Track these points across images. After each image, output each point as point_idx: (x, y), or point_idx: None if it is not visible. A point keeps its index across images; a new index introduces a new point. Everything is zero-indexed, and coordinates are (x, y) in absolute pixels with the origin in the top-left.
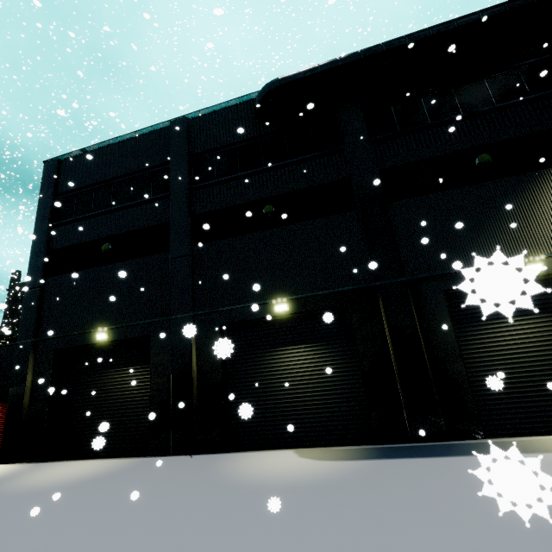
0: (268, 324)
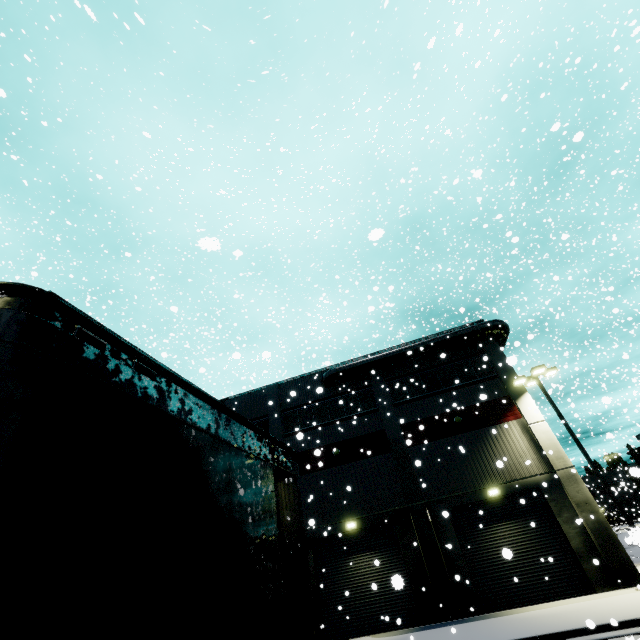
0: (343, 537)
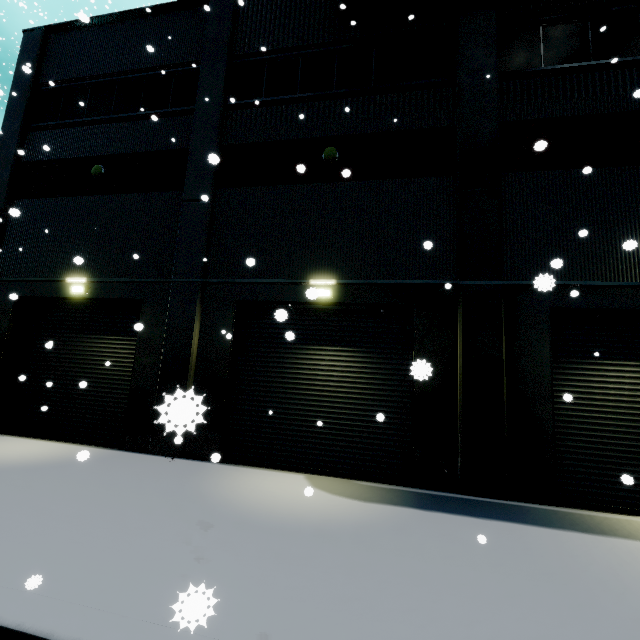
0: (301, 313)
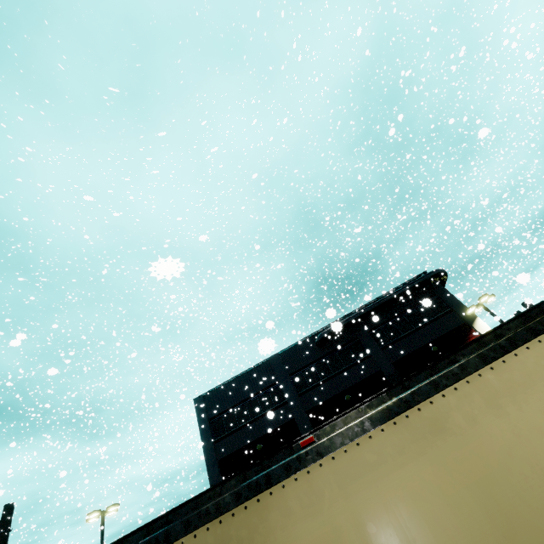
0: None
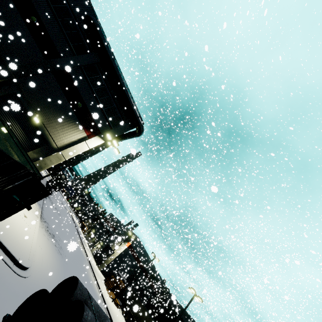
0: None
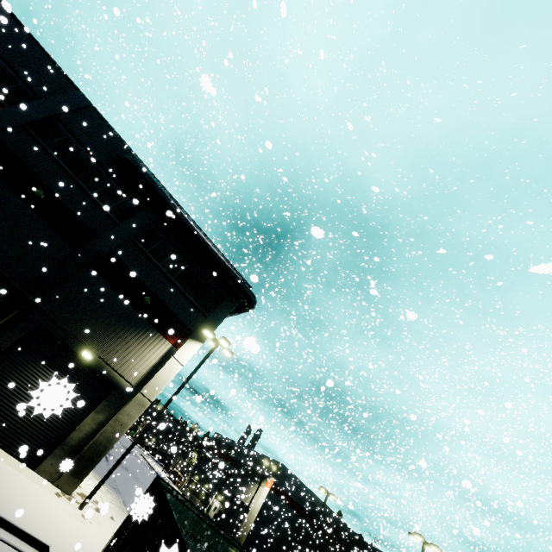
0: None
